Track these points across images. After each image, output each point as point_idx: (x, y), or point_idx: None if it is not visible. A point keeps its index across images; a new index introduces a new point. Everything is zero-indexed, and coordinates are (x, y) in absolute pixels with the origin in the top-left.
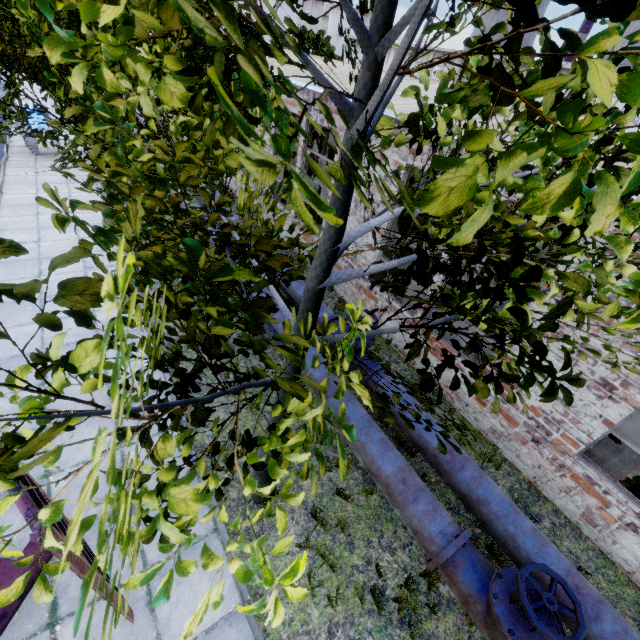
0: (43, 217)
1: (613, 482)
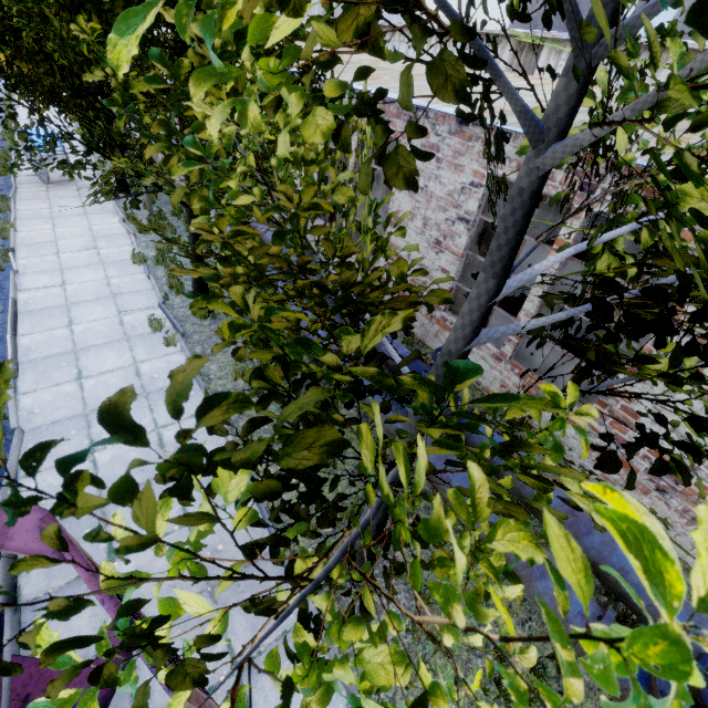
0: (64, 256)
1: None
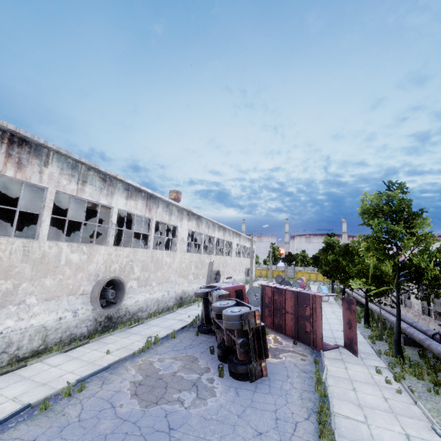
0: (326, 312)
1: None
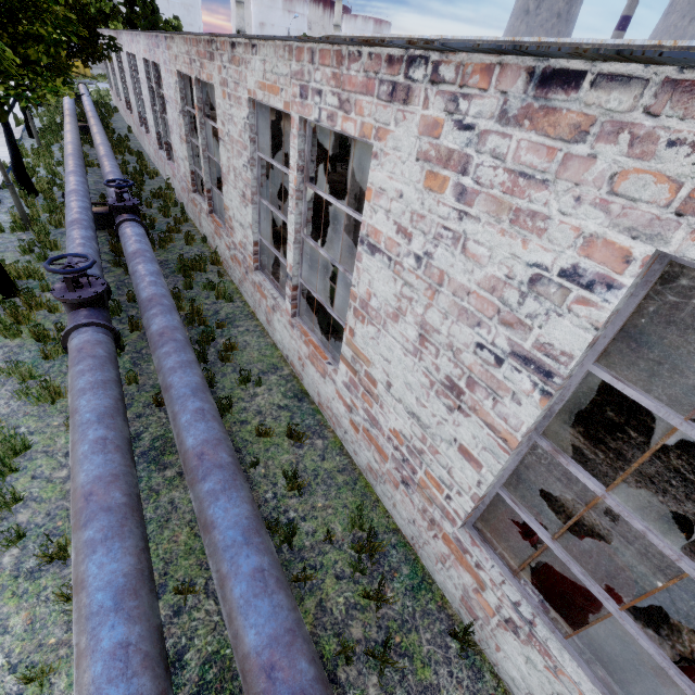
0: None
1: (270, 281)
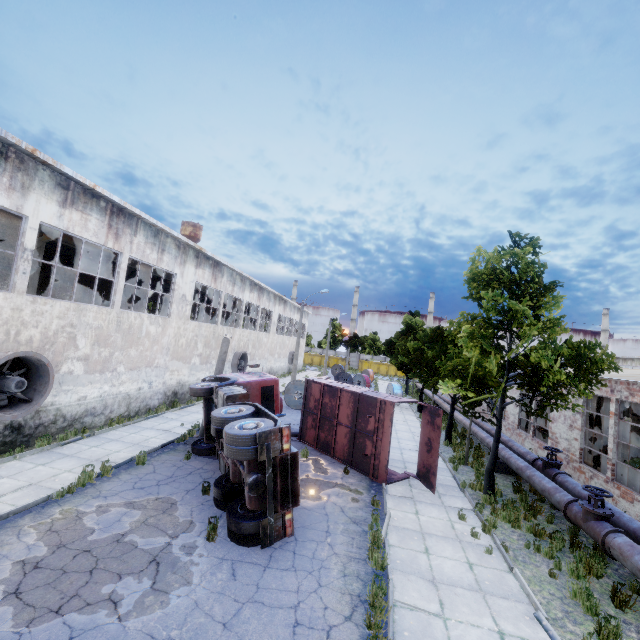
0: (395, 421)
1: None
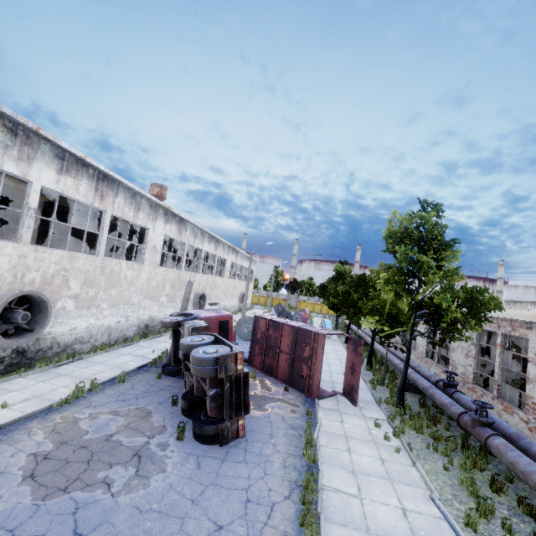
0: (326, 350)
1: None
